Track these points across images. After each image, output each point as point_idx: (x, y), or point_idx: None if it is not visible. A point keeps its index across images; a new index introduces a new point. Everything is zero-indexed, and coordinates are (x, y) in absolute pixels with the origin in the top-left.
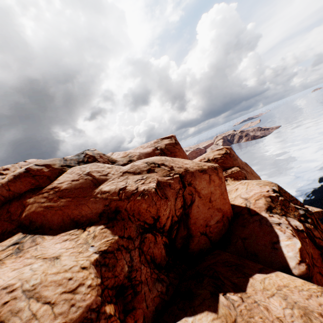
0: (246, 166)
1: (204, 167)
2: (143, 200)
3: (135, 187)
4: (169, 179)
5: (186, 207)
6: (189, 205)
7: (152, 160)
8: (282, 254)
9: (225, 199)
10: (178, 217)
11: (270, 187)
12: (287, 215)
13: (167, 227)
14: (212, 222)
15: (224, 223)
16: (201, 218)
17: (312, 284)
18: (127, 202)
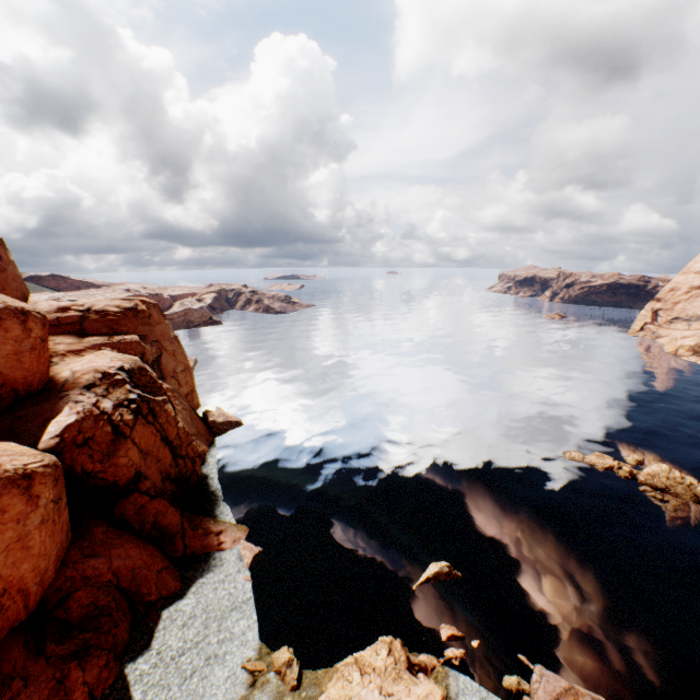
0: (170, 342)
1: None
2: None
3: None
4: None
5: None
6: None
7: None
8: (46, 430)
9: (24, 362)
10: None
11: (122, 364)
12: (109, 397)
13: None
14: None
15: (3, 397)
16: None
17: (37, 451)
18: None
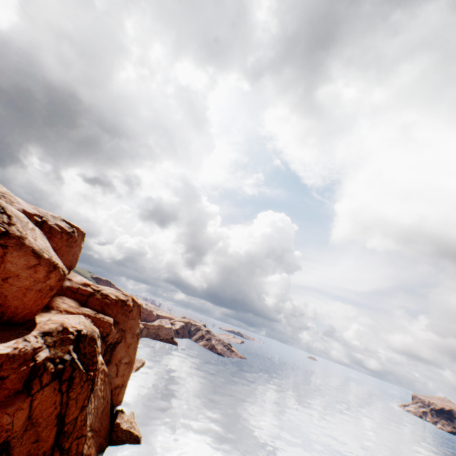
0: (132, 335)
1: (44, 254)
2: None
3: None
4: None
5: None
6: None
7: (7, 207)
8: None
9: (27, 296)
10: None
11: (83, 328)
12: (51, 348)
13: None
14: None
15: None
16: None
17: None
18: None
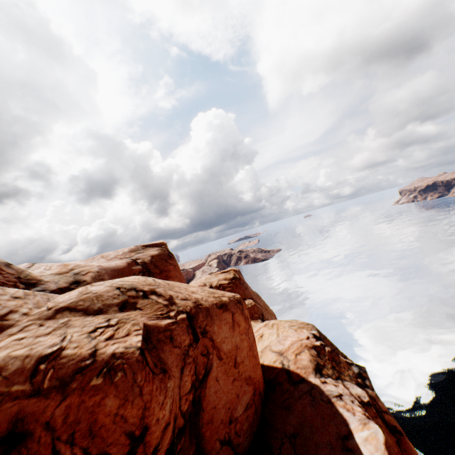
0: (258, 298)
1: (223, 299)
2: (110, 387)
3: (88, 349)
4: (170, 325)
5: (197, 385)
6: (202, 379)
7: (132, 283)
8: None
9: (256, 356)
10: (186, 416)
11: (309, 332)
12: (343, 377)
13: (161, 453)
14: (239, 410)
15: (256, 407)
16: (222, 404)
17: None
18: (60, 399)
